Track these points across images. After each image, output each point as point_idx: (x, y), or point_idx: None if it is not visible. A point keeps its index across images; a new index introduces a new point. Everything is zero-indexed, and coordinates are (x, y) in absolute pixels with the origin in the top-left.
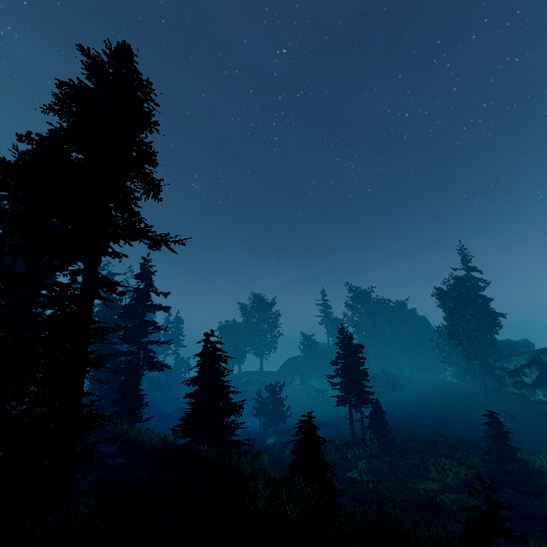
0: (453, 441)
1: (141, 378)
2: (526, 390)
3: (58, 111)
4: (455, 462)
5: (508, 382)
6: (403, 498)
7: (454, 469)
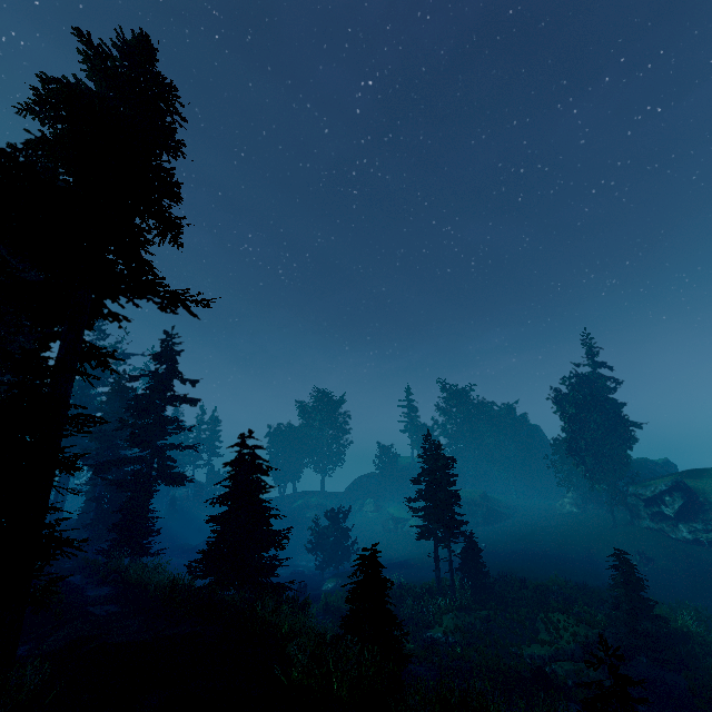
0: (570, 590)
1: (153, 494)
2: (667, 524)
3: (39, 114)
4: (573, 619)
5: (644, 513)
6: (502, 668)
7: (570, 628)
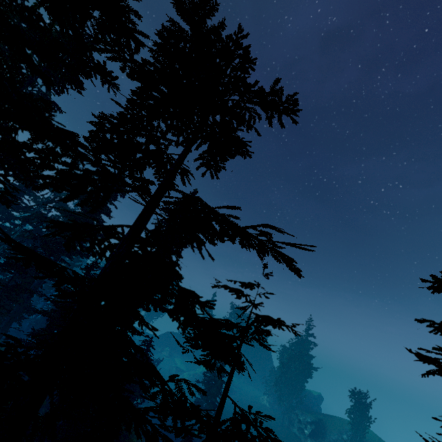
0: None
1: None
2: (303, 436)
3: None
4: None
5: (296, 425)
6: None
7: None
